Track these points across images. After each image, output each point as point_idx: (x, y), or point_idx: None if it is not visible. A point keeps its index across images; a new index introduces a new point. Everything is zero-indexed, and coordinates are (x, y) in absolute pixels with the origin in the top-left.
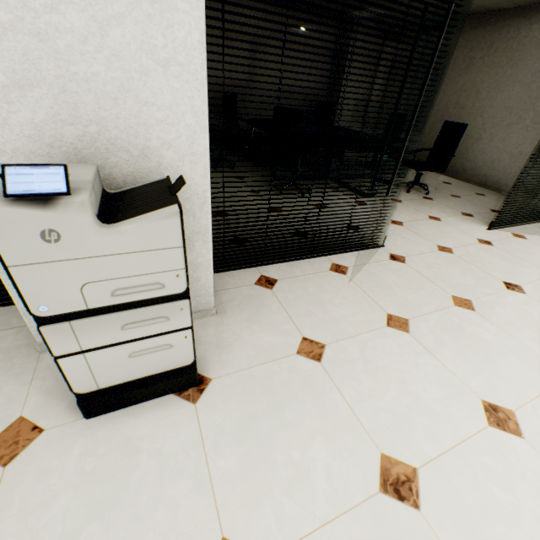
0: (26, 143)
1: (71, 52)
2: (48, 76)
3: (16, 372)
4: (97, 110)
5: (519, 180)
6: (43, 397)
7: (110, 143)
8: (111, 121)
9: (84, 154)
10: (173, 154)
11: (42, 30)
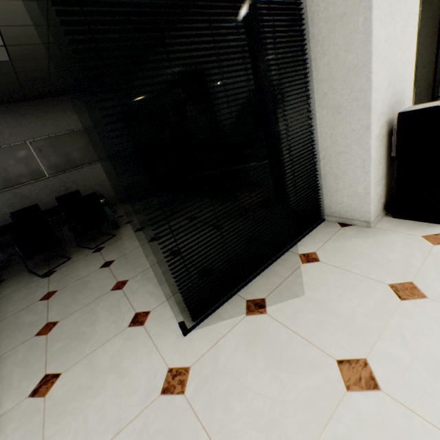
0: (386, 108)
1: (397, 67)
2: (392, 78)
3: (381, 234)
4: (397, 88)
5: (416, 101)
6: (413, 231)
7: (397, 101)
8: (399, 92)
9: (393, 109)
10: (406, 102)
11: (394, 61)
